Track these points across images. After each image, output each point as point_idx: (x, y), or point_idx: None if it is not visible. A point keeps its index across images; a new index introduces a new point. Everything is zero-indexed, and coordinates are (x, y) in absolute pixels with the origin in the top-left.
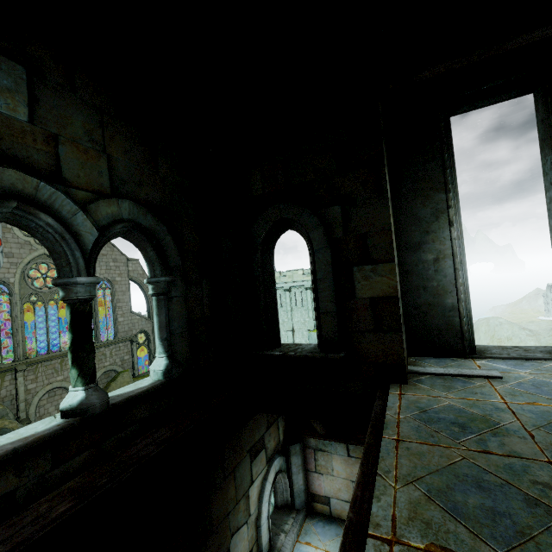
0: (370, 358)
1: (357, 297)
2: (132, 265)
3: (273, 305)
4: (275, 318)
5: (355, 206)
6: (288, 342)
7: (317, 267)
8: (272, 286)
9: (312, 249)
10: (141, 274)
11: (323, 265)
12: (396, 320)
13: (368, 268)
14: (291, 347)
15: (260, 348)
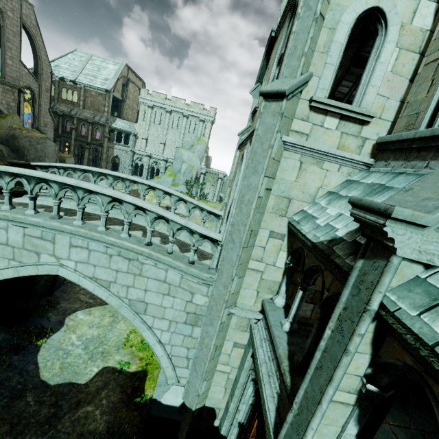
0: None
1: None
2: (26, 8)
3: None
4: None
5: None
6: (159, 152)
7: None
8: None
9: None
10: (34, 26)
11: None
12: None
13: None
14: None
15: None
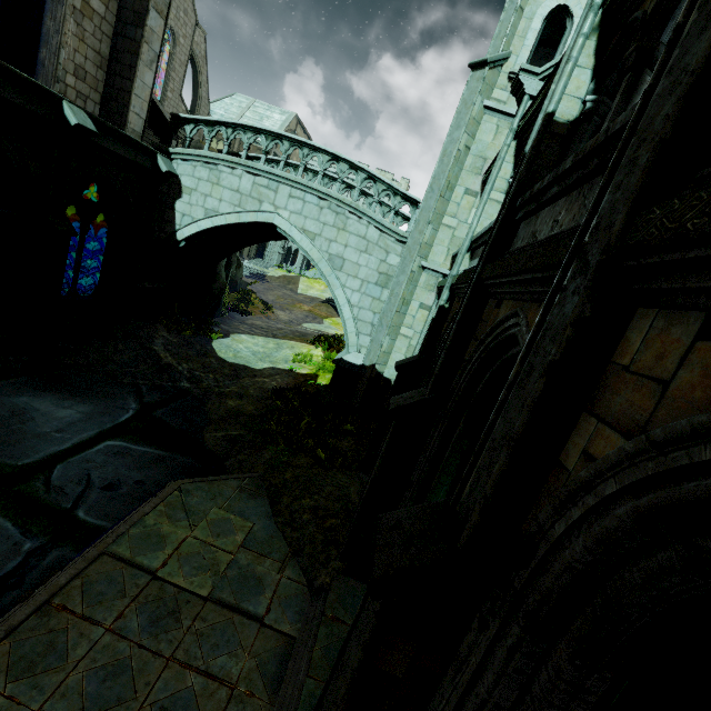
0: None
1: None
2: (198, 35)
3: None
4: None
5: None
6: None
7: None
8: None
9: None
10: (202, 57)
11: None
12: None
13: None
14: None
15: None
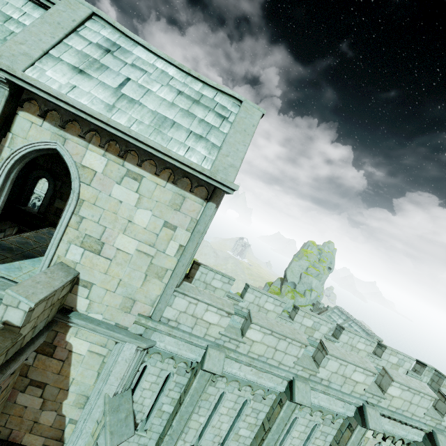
0: (50, 220)
1: (54, 206)
2: None
3: (30, 195)
4: (28, 199)
5: (65, 186)
6: None
7: (47, 193)
8: (32, 190)
9: (48, 189)
10: None
11: (49, 194)
12: (60, 214)
13: (60, 201)
14: (30, 208)
15: (18, 204)
